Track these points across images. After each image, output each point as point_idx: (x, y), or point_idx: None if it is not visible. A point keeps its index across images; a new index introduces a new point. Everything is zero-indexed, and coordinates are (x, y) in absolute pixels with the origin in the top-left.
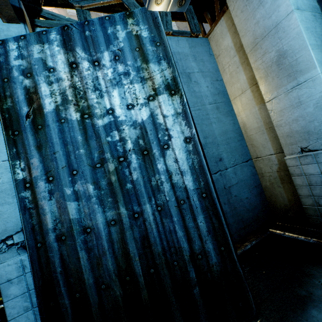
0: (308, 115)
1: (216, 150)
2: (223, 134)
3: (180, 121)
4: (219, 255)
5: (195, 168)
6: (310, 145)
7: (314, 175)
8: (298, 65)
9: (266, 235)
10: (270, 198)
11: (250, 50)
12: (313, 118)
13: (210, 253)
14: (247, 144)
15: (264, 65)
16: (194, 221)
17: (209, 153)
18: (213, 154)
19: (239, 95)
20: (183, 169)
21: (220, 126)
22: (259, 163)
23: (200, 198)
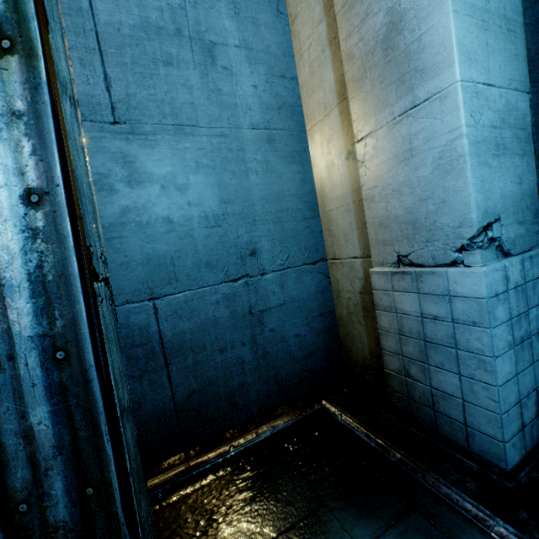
0: (421, 184)
1: (246, 231)
2: (272, 200)
3: (18, 137)
4: (78, 506)
5: (47, 281)
6: (413, 253)
7: (409, 316)
8: (421, 53)
9: (312, 413)
10: (345, 341)
11: (342, 5)
12: (428, 193)
13: (55, 501)
14: (323, 228)
15: (362, 47)
16: (21, 420)
17: (227, 236)
18: (238, 240)
19: (320, 120)
20: (8, 279)
21: (268, 180)
22: (337, 271)
23: (48, 362)
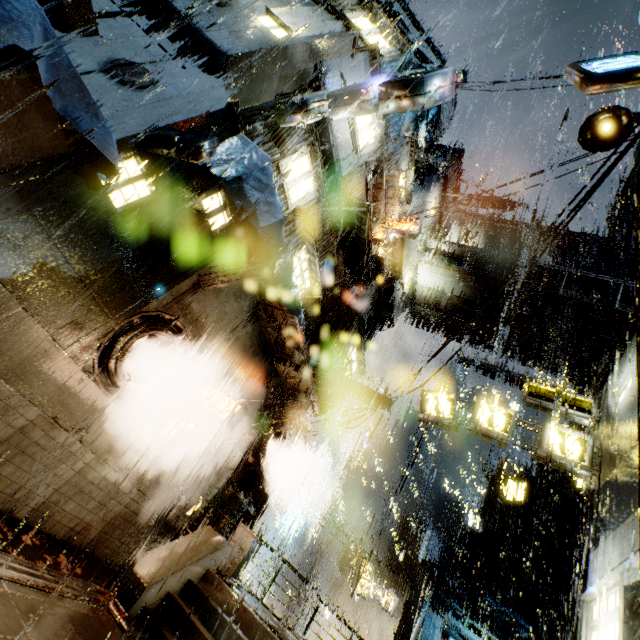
0: None
1: None
2: None
3: None
4: None
5: None
6: None
7: None
8: None
9: None
10: None
11: None
12: None
13: None
14: None
15: None
16: None
17: None
18: None
19: None
20: None
21: None
22: None
23: None
